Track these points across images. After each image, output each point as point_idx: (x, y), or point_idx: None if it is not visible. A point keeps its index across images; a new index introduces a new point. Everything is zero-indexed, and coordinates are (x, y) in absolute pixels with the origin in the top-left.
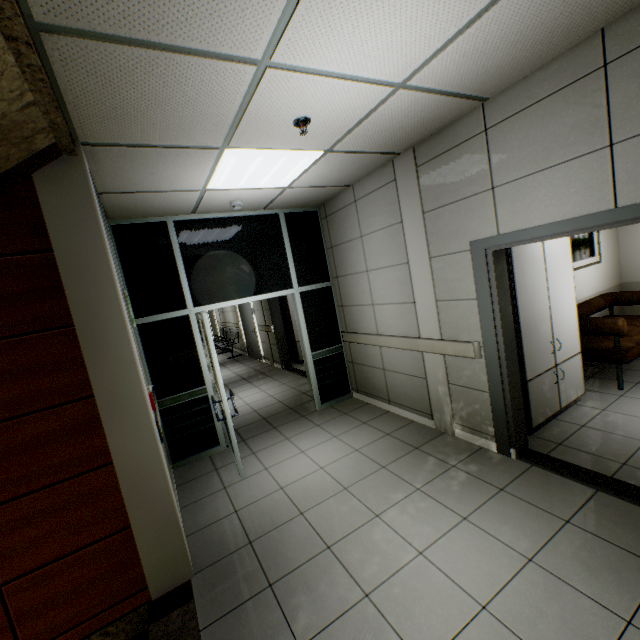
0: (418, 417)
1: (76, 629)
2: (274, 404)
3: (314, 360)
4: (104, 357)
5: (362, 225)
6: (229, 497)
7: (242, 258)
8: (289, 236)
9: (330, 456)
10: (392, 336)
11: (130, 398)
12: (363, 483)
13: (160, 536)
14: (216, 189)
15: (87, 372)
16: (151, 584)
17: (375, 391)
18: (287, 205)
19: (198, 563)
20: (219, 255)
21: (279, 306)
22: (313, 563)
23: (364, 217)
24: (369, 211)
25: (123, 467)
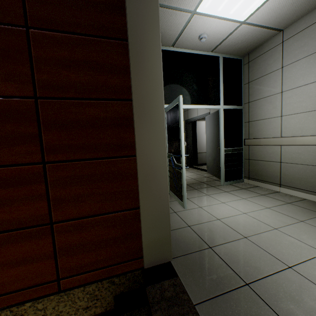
0: (312, 196)
1: (93, 272)
2: (190, 179)
3: (224, 153)
4: (143, 71)
5: (285, 58)
6: (180, 217)
7: (194, 80)
8: (223, 72)
9: (247, 208)
10: (299, 136)
11: (154, 109)
12: (290, 228)
13: (156, 222)
14: (200, 14)
15: (129, 80)
16: (145, 256)
17: (267, 178)
18: (227, 49)
19: (172, 252)
20: (182, 76)
21: (191, 131)
22: (282, 276)
23: (289, 51)
24: (297, 45)
25: (141, 161)
